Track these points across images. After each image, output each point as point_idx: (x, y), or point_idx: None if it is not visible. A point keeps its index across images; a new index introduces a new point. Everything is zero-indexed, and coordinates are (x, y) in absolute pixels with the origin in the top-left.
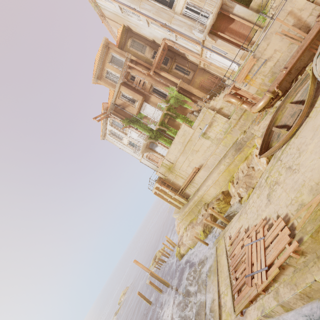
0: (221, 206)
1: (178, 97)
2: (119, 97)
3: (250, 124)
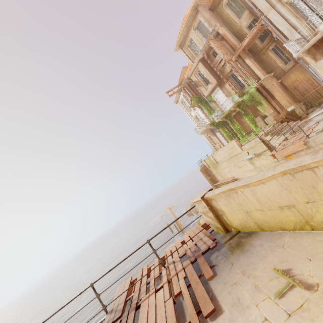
0: None
1: (254, 96)
2: (195, 73)
3: None
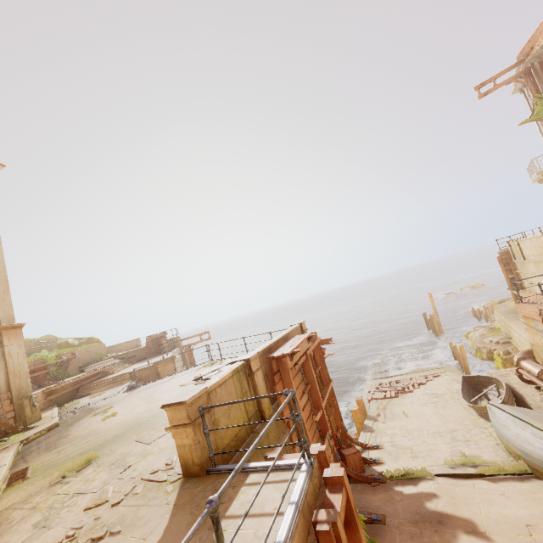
0: (498, 360)
1: None
2: None
3: None
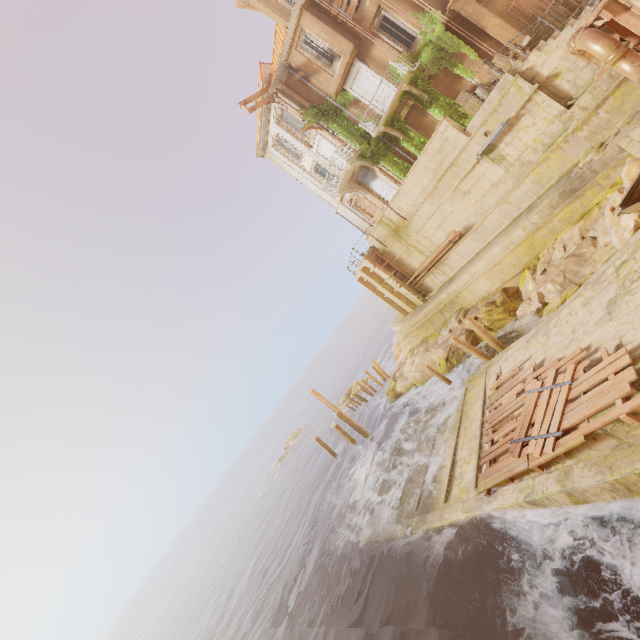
0: (495, 317)
1: (444, 45)
2: (297, 47)
3: (623, 124)
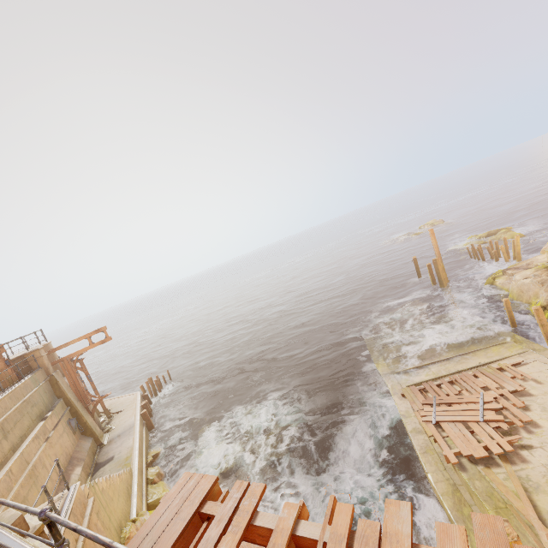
0: None
1: None
2: None
3: None
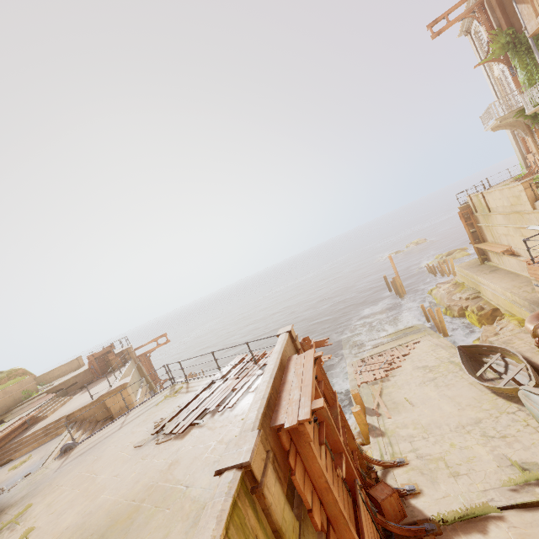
0: (472, 317)
1: None
2: None
3: None
